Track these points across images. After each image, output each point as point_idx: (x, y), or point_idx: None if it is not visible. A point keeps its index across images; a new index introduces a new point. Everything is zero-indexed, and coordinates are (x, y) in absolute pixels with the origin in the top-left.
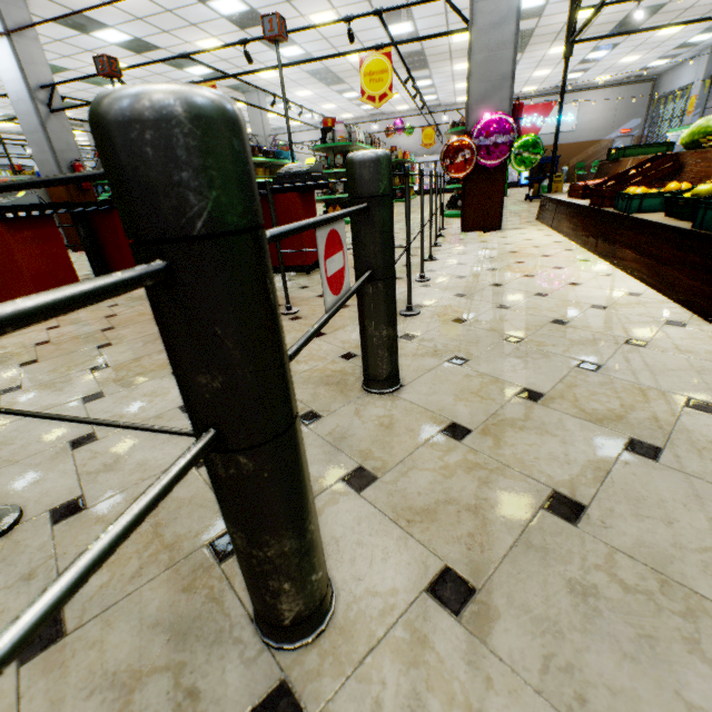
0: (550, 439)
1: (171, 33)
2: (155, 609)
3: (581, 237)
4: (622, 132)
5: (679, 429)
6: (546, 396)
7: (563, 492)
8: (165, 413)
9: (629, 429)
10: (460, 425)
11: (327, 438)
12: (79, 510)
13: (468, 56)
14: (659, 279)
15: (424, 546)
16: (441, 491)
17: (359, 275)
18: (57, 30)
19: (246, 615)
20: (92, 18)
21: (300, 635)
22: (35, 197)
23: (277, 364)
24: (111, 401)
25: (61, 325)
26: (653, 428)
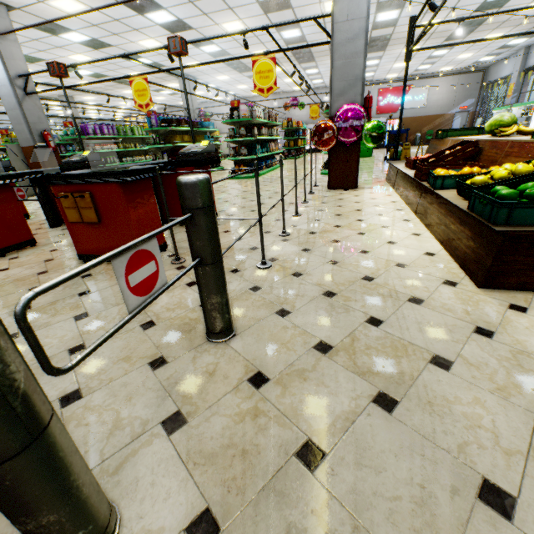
0: (322, 390)
1: (120, 36)
2: None
3: (409, 200)
4: (460, 109)
5: (417, 384)
6: (334, 349)
7: (314, 440)
8: (56, 354)
9: (381, 383)
10: (263, 374)
11: (164, 383)
12: None
13: (331, 61)
14: (449, 243)
15: (198, 488)
16: (228, 436)
17: (193, 260)
18: (33, 33)
19: None
20: (59, 24)
21: None
22: (6, 162)
23: (5, 409)
24: (22, 341)
25: (10, 267)
26: (399, 382)
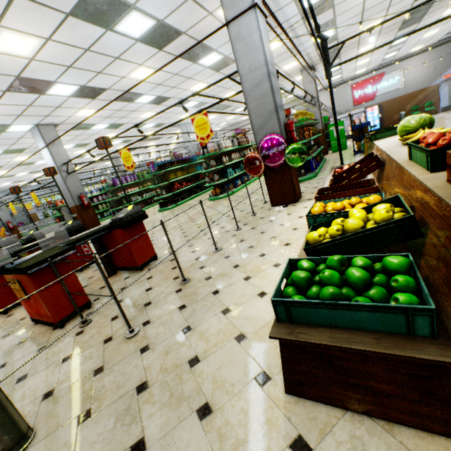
0: None
1: (126, 117)
2: None
3: None
4: (445, 78)
5: None
6: None
7: None
8: None
9: None
10: None
11: None
12: None
13: (246, 105)
14: None
15: None
16: None
17: None
18: (76, 132)
19: None
20: (88, 123)
21: None
22: (38, 232)
23: None
24: None
25: None
26: None
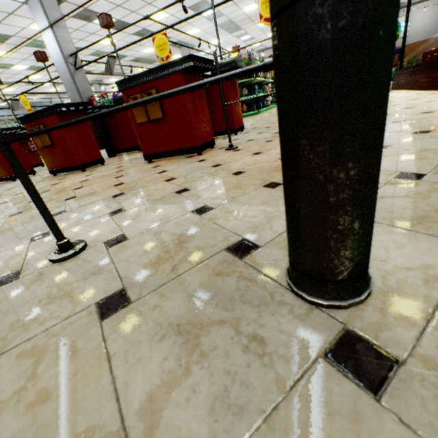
0: None
1: (137, 13)
2: (197, 286)
3: None
4: None
5: None
6: None
7: None
8: (166, 195)
9: None
10: (411, 173)
11: None
12: (123, 240)
13: None
14: None
15: (437, 237)
16: (424, 206)
17: None
18: (75, 23)
19: (281, 287)
20: (93, 11)
21: (351, 294)
22: None
23: None
24: (130, 195)
25: (93, 174)
26: None
